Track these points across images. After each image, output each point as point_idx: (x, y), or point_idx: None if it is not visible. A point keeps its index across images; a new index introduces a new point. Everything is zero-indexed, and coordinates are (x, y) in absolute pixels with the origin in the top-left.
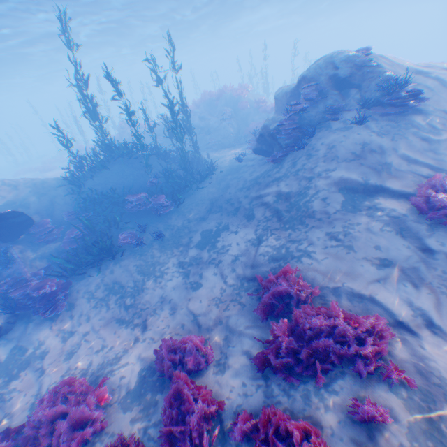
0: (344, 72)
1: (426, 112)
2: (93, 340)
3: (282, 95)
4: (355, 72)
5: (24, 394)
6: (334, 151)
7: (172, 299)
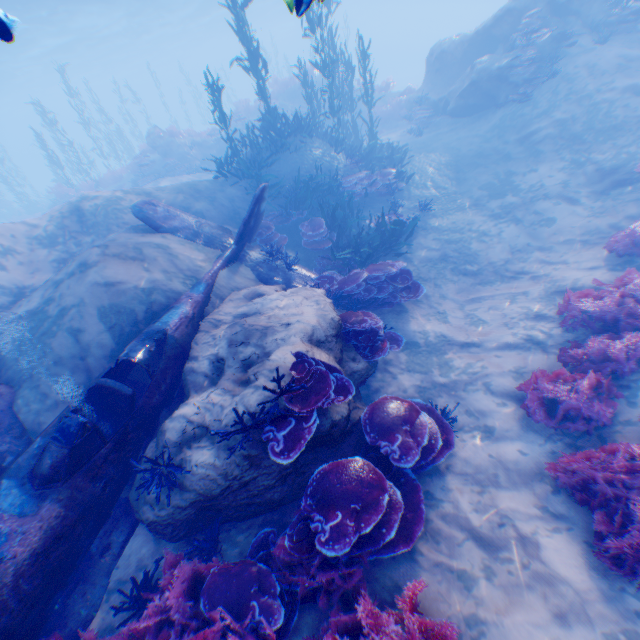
0: None
1: None
2: (483, 304)
3: (454, 46)
4: None
5: (493, 356)
6: (599, 69)
7: (527, 243)
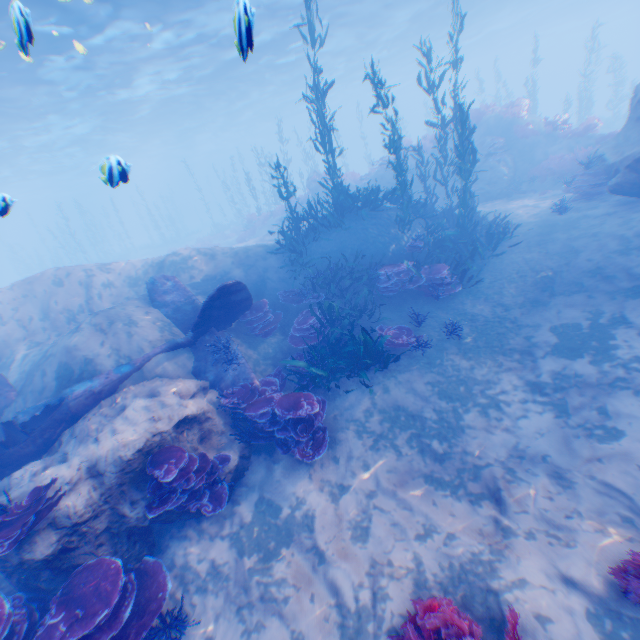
0: None
1: None
2: (394, 511)
3: None
4: None
5: (307, 598)
6: None
7: (544, 455)
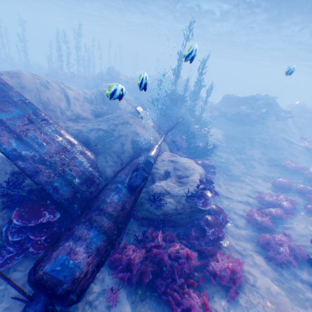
0: (270, 101)
1: (287, 122)
2: (232, 187)
3: (233, 97)
4: (272, 103)
5: (236, 204)
6: (275, 128)
7: (246, 172)
